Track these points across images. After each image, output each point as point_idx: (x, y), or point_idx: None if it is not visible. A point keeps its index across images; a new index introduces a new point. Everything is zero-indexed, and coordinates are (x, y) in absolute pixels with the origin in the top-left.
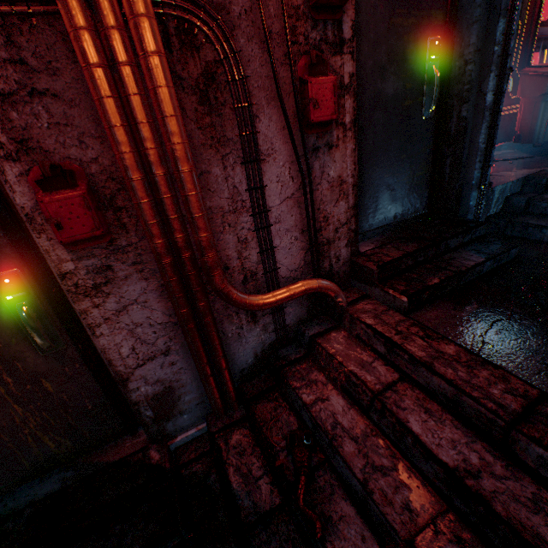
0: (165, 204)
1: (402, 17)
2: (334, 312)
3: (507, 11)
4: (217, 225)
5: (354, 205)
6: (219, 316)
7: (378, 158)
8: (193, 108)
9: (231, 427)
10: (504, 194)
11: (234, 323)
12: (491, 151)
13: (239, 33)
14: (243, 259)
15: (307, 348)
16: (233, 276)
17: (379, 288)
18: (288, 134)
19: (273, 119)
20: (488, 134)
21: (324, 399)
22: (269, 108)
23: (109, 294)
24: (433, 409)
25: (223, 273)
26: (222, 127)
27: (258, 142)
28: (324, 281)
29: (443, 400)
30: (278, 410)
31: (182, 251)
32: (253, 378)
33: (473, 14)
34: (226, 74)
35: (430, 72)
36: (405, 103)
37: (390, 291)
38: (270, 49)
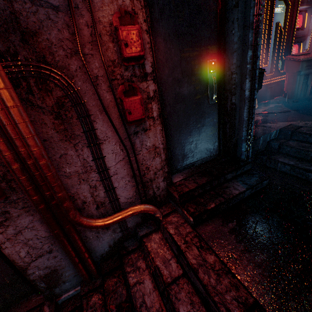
0: (35, 178)
1: (189, 52)
2: (156, 220)
3: (252, 46)
4: (75, 181)
5: (166, 158)
6: (83, 228)
7: (182, 128)
8: (51, 122)
9: (92, 292)
10: (266, 140)
11: (93, 230)
12: (252, 120)
13: (77, 79)
14: (95, 196)
15: (139, 242)
16: (89, 206)
17: (180, 208)
18: (114, 130)
19: (105, 120)
20: (248, 112)
21: (141, 282)
22: (102, 115)
23: (8, 225)
24: (196, 302)
25: (75, 212)
26: (72, 129)
27: (97, 134)
28: (145, 206)
29: (202, 296)
30: (118, 284)
31: (50, 200)
32: (109, 259)
33: (233, 47)
34: (71, 101)
35: (211, 79)
36: (196, 97)
37: (185, 212)
38: (95, 87)
